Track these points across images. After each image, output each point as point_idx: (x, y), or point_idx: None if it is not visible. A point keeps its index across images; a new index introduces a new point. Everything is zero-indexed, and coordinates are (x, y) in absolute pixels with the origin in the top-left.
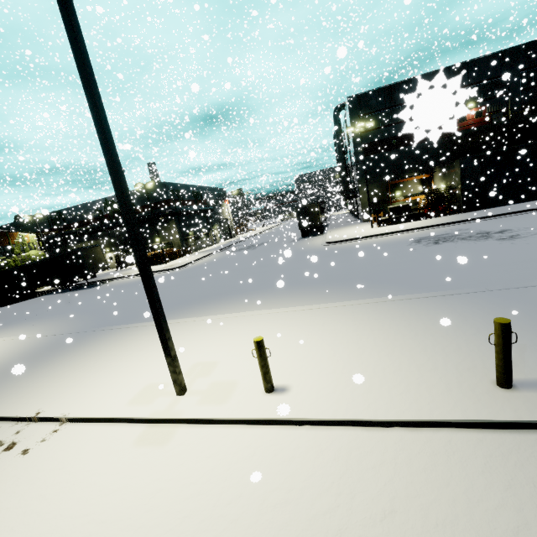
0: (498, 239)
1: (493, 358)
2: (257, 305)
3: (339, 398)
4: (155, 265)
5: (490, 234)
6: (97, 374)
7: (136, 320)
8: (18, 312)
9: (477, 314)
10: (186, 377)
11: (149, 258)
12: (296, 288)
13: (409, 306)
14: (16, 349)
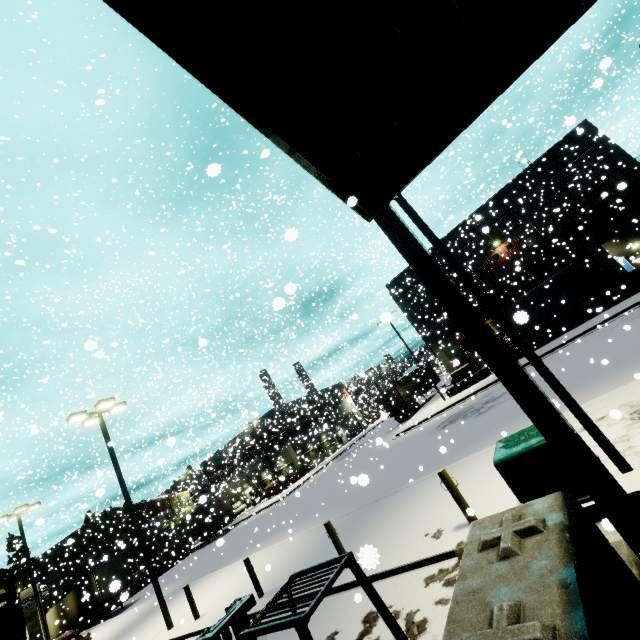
0: (477, 415)
1: (281, 577)
2: (272, 543)
3: (211, 617)
4: (276, 495)
5: (486, 404)
6: (155, 624)
7: (211, 572)
8: (166, 577)
9: (324, 537)
10: (181, 617)
11: (270, 488)
12: (309, 516)
13: (313, 534)
14: (140, 613)
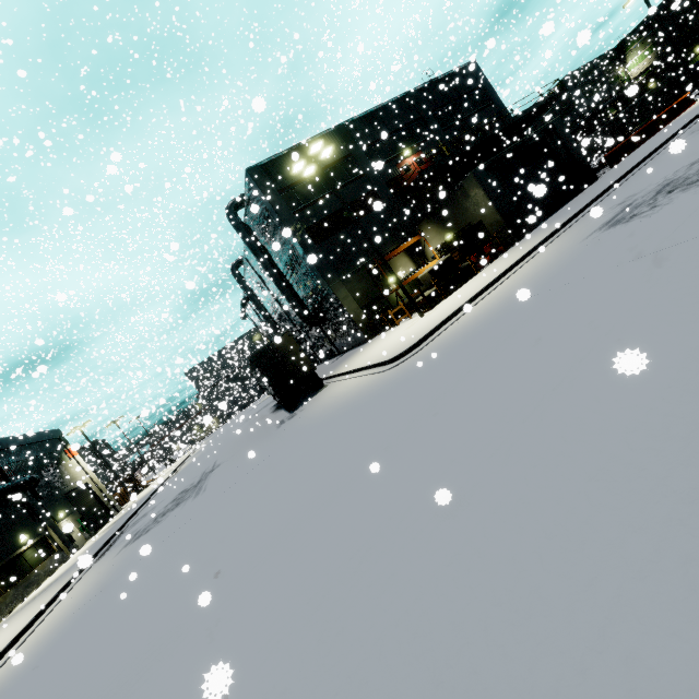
0: None
1: None
2: None
3: None
4: None
5: None
6: None
7: None
8: None
9: None
10: None
11: None
12: None
13: None
14: None
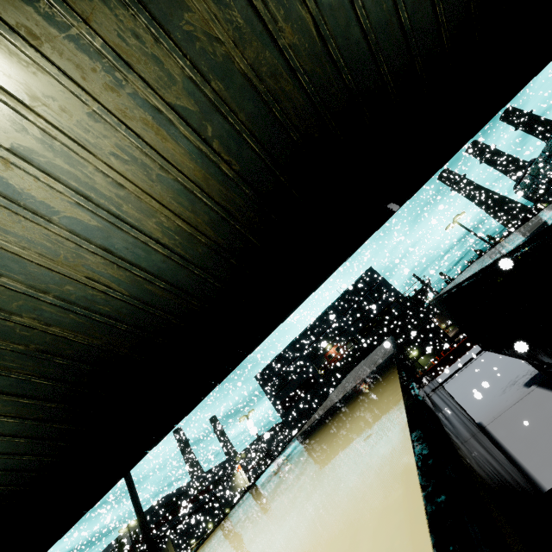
0: None
1: None
2: None
3: None
4: None
5: None
6: None
7: None
8: None
9: None
10: None
11: None
12: None
13: None
14: None
